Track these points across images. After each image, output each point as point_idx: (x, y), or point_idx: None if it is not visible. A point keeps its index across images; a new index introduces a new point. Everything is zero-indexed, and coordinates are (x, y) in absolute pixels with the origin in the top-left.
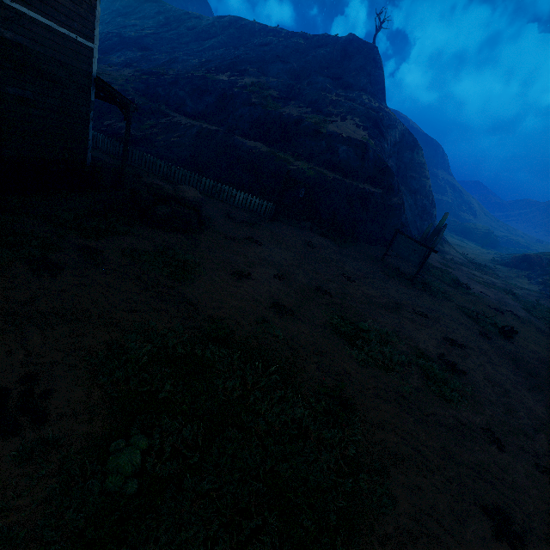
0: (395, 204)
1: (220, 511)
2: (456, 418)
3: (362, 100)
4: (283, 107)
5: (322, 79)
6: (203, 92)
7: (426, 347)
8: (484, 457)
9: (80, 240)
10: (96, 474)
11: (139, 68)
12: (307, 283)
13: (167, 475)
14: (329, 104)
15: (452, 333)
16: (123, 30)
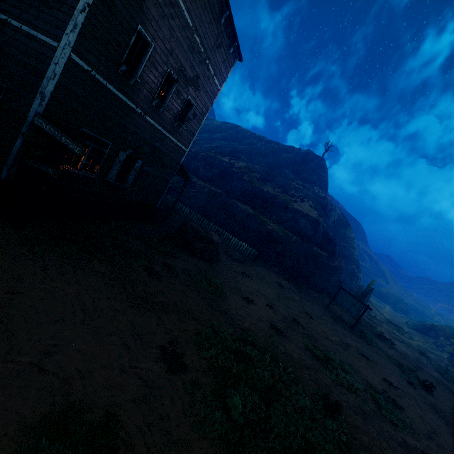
0: (336, 265)
1: (284, 450)
2: (403, 439)
3: (313, 189)
4: (263, 185)
5: (288, 172)
6: (212, 166)
7: (372, 382)
8: None
9: (160, 257)
10: (219, 408)
11: None
12: (286, 314)
13: (251, 420)
14: (293, 189)
15: (388, 376)
16: None
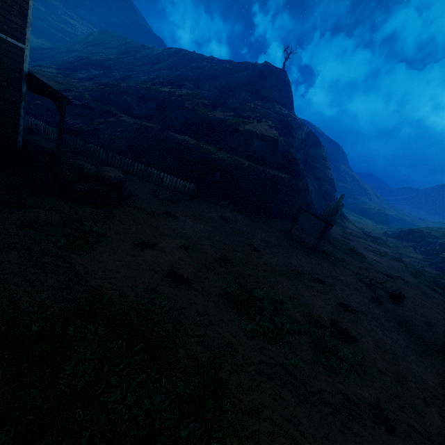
0: (301, 187)
1: None
2: (344, 395)
3: (274, 108)
4: (211, 112)
5: (244, 93)
6: (147, 99)
7: (320, 314)
8: (371, 444)
9: None
10: None
11: (99, 81)
12: (212, 252)
13: None
14: (248, 110)
15: (346, 299)
16: (91, 55)
